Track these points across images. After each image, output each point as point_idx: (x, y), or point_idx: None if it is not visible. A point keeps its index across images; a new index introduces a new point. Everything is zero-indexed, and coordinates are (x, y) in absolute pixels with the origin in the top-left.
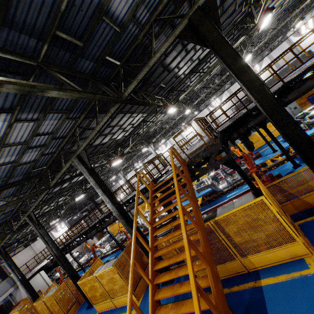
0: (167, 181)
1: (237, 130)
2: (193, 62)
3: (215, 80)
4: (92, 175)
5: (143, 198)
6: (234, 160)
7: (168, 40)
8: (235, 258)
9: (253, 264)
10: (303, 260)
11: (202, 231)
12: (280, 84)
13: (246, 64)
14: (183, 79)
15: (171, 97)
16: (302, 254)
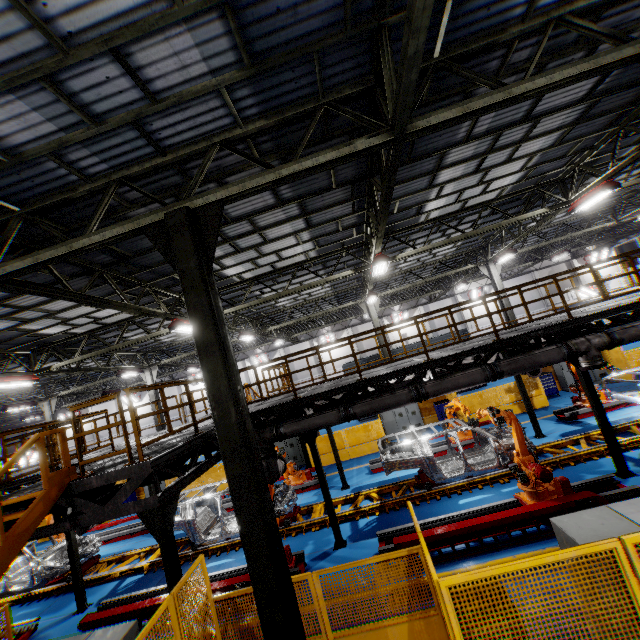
0: (7, 507)
1: (262, 428)
2: (260, 266)
3: (328, 305)
4: None
5: None
6: (165, 515)
7: (124, 224)
8: None
9: None
10: None
11: None
12: (370, 373)
13: (219, 341)
14: (238, 284)
15: None
16: None
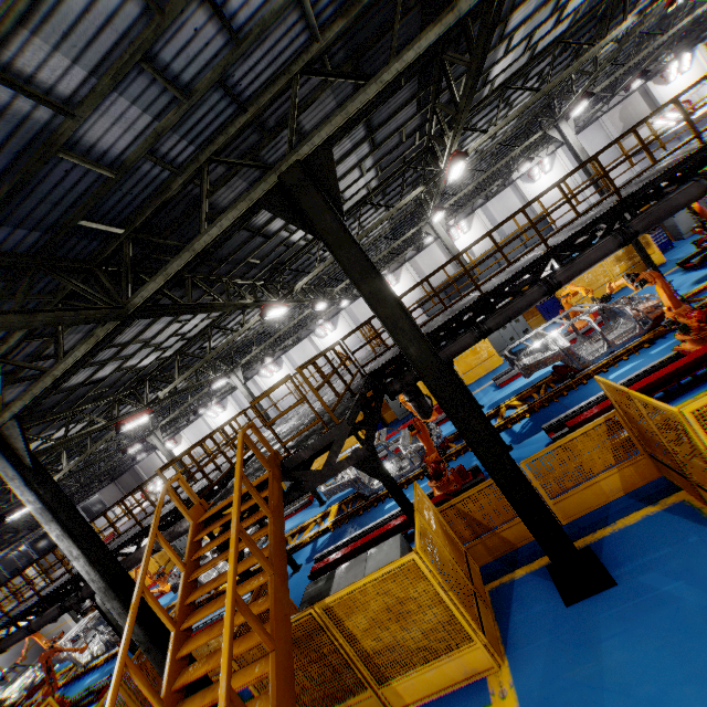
0: None
1: (400, 374)
2: None
3: (383, 244)
4: (37, 487)
5: (166, 550)
6: (377, 459)
7: (236, 206)
8: (366, 685)
9: (401, 695)
10: (487, 680)
11: (281, 652)
12: (481, 288)
13: (386, 286)
14: (305, 248)
15: (279, 283)
16: (486, 667)
